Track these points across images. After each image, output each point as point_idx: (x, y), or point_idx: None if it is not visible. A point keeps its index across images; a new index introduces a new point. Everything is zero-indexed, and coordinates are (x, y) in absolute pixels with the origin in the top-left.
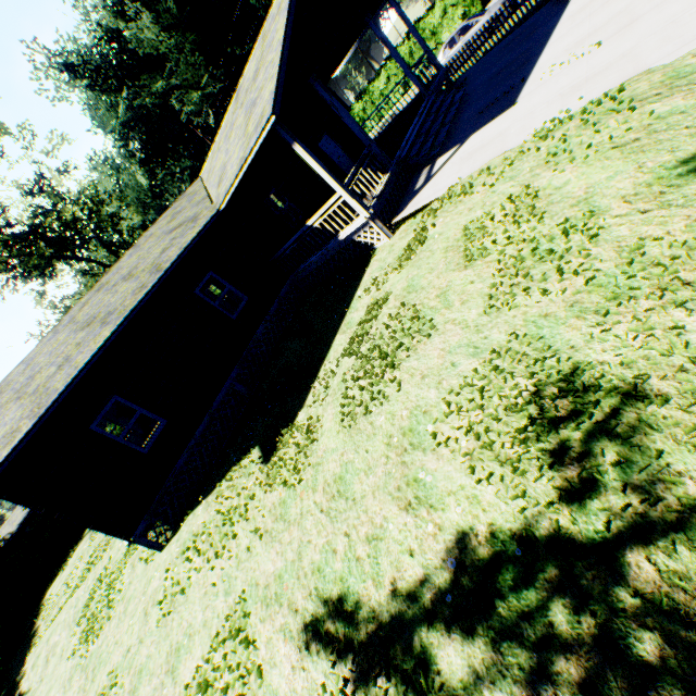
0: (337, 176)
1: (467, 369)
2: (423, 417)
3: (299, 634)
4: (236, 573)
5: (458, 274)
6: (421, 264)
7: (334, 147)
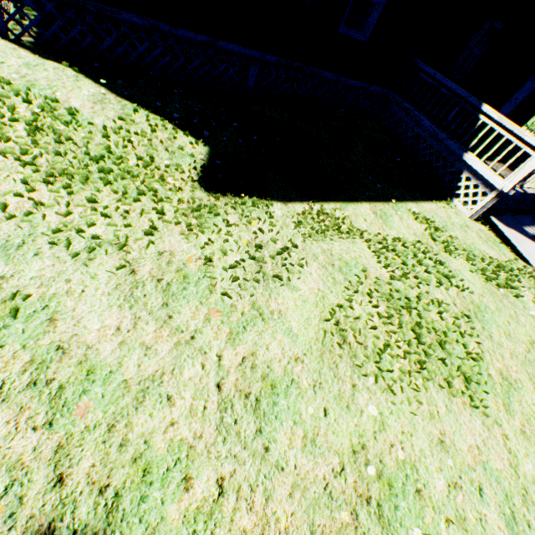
0: (495, 105)
1: (493, 528)
2: (414, 495)
3: (26, 534)
4: (44, 248)
5: (532, 391)
6: (502, 310)
7: (529, 89)
